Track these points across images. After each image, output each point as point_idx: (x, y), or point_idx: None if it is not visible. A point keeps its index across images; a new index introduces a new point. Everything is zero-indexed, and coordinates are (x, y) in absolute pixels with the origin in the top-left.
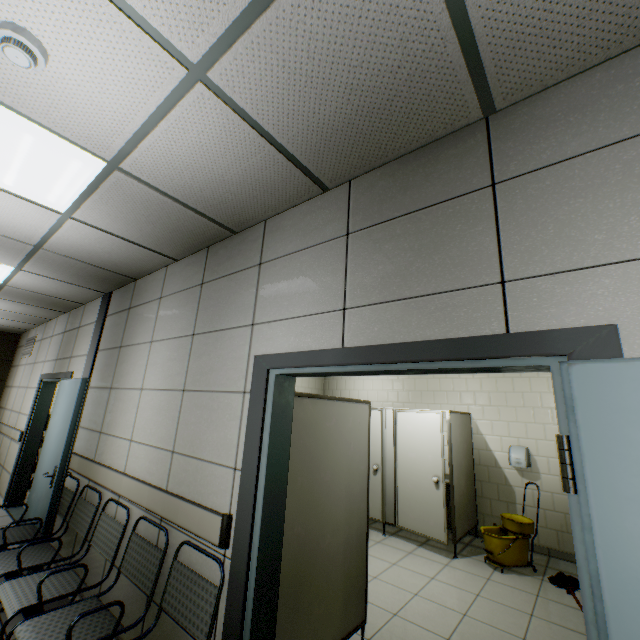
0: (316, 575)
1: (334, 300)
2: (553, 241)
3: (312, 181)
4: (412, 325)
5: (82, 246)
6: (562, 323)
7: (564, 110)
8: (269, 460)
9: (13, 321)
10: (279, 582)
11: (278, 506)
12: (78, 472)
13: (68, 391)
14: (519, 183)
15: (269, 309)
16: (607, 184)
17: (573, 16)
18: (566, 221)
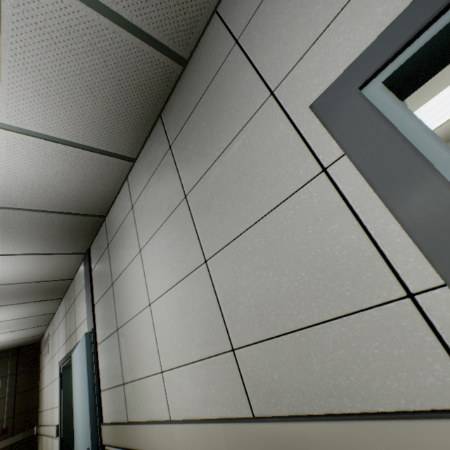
0: None
1: None
2: None
3: None
4: None
5: (34, 182)
6: None
7: None
8: None
9: (26, 330)
10: None
11: None
12: (115, 446)
13: (78, 358)
14: None
15: (289, 49)
16: None
17: None
18: None
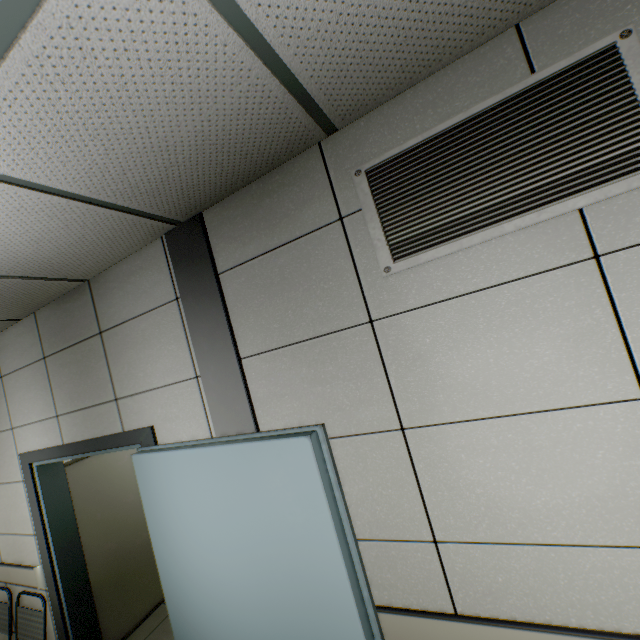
0: (139, 562)
1: (51, 409)
2: (129, 375)
3: (1, 321)
4: (90, 427)
5: None
6: (139, 424)
7: (117, 287)
8: (52, 523)
9: None
10: (91, 587)
11: (73, 546)
12: None
13: None
14: (111, 334)
15: (19, 416)
16: (139, 342)
17: (70, 260)
18: (131, 363)
